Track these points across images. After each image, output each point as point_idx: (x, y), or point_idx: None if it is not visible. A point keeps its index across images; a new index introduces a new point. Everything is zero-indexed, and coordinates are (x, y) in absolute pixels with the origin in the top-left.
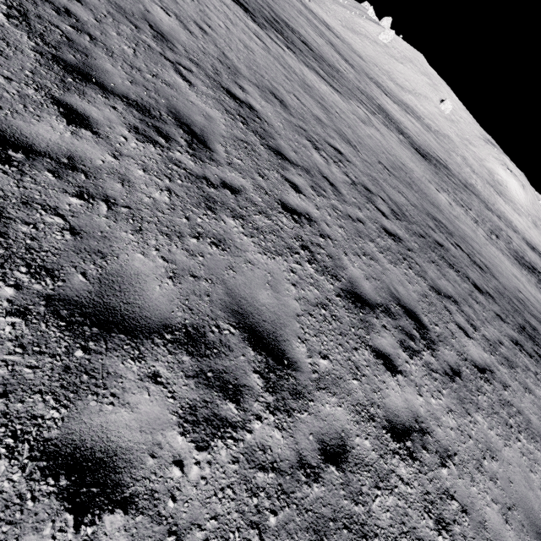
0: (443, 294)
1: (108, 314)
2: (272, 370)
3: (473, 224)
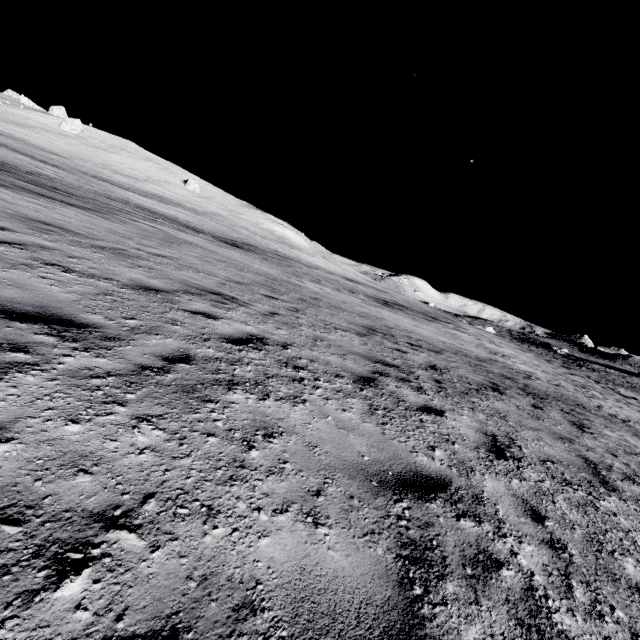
0: (598, 474)
1: None
2: None
3: (347, 296)
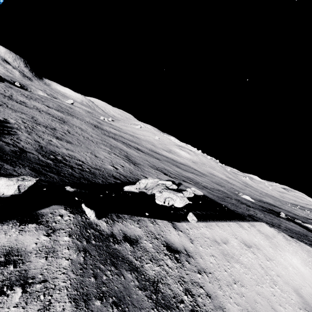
0: (38, 110)
1: (1, 96)
2: (8, 99)
3: (88, 127)
